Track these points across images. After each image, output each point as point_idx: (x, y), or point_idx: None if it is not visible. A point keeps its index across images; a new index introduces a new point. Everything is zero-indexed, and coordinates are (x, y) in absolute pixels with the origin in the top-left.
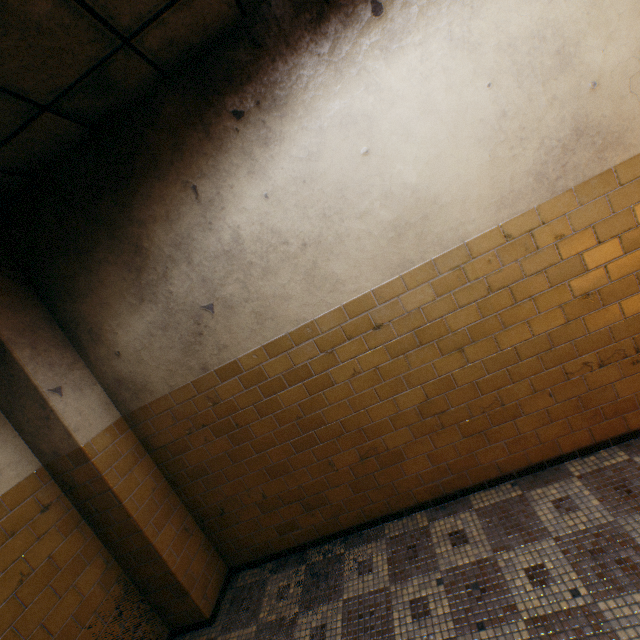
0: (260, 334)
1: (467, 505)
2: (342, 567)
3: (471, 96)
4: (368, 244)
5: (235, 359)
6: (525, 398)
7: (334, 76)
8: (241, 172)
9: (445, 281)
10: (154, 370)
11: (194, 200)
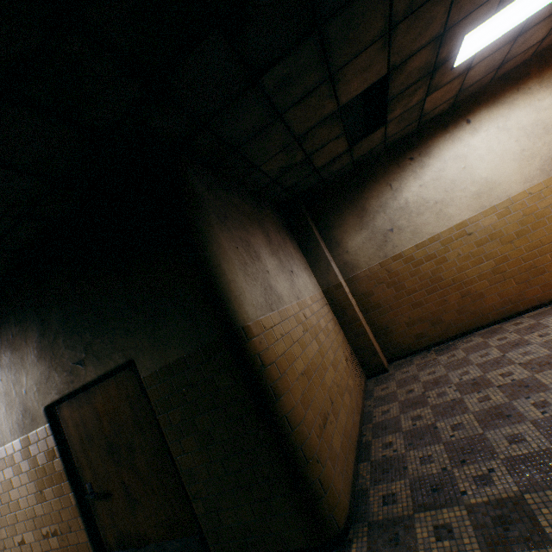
0: (413, 240)
1: (521, 317)
2: (455, 345)
3: (508, 145)
4: (464, 201)
5: (400, 251)
6: (547, 263)
7: (450, 144)
8: (410, 178)
9: (501, 213)
10: (362, 258)
11: (389, 189)
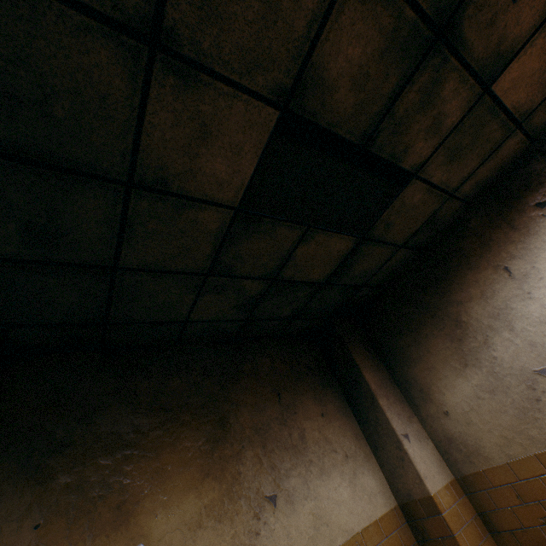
0: None
1: None
2: None
3: None
4: None
5: None
6: None
7: None
8: None
9: None
10: (484, 433)
11: (506, 277)
